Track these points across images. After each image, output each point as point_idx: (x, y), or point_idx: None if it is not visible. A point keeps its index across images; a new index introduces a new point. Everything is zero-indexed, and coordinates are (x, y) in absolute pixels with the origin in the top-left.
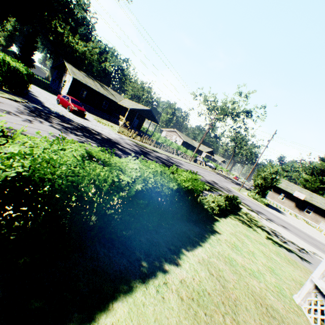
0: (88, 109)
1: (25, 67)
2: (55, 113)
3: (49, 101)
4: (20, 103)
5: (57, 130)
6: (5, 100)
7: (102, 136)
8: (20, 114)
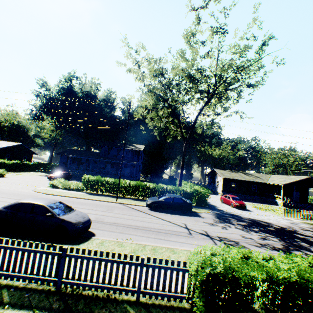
0: (241, 197)
1: (202, 187)
2: (228, 214)
3: (216, 203)
4: (209, 214)
5: (241, 231)
6: (203, 214)
7: (273, 226)
8: (216, 223)
